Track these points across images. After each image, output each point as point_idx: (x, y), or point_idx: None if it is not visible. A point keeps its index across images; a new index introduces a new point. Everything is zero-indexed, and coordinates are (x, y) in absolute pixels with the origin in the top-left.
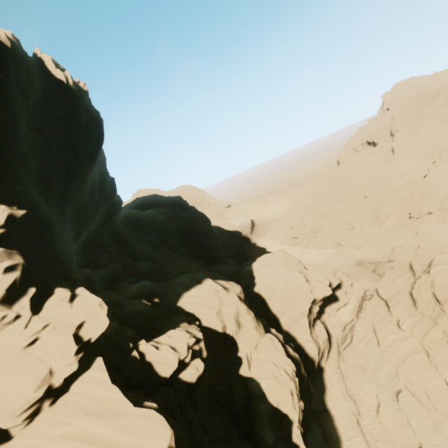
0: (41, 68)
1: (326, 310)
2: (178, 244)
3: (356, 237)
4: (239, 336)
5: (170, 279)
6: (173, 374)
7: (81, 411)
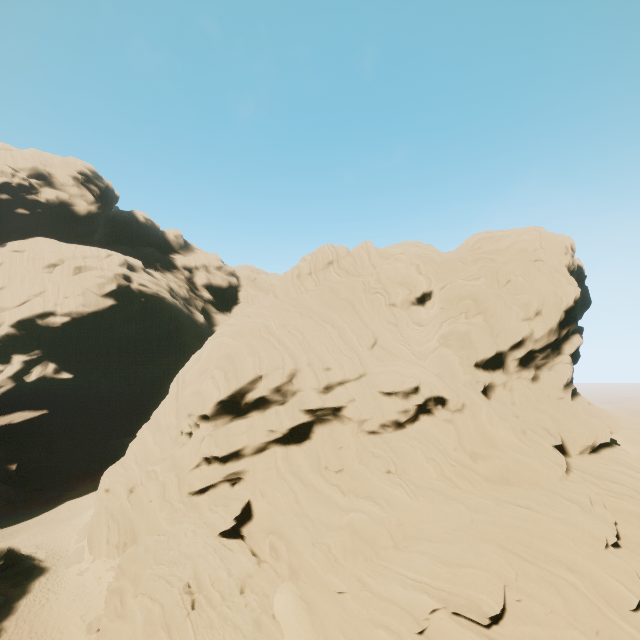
0: None
1: None
2: None
3: None
4: None
5: None
6: None
7: (620, 464)
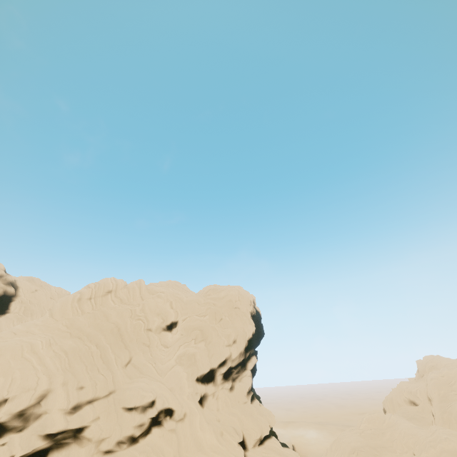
0: None
1: None
2: None
3: None
4: None
5: None
6: None
7: (273, 451)
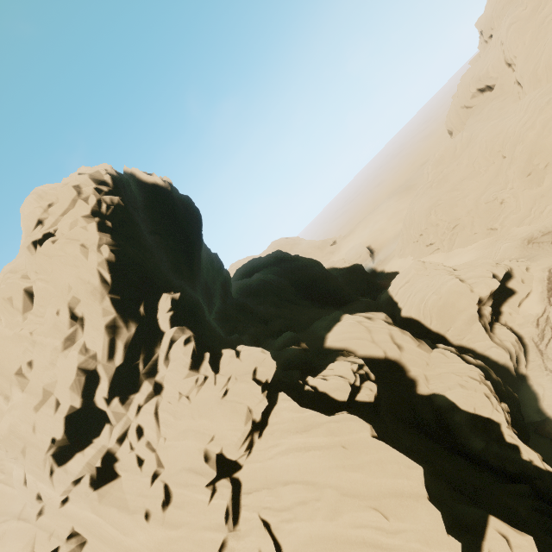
0: (135, 181)
1: (503, 309)
2: (298, 298)
3: (512, 211)
4: (403, 358)
5: (307, 329)
6: (349, 399)
7: (286, 433)
